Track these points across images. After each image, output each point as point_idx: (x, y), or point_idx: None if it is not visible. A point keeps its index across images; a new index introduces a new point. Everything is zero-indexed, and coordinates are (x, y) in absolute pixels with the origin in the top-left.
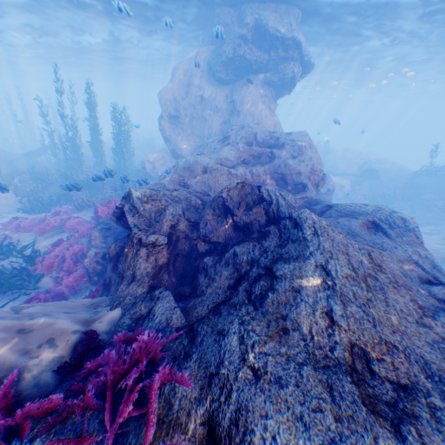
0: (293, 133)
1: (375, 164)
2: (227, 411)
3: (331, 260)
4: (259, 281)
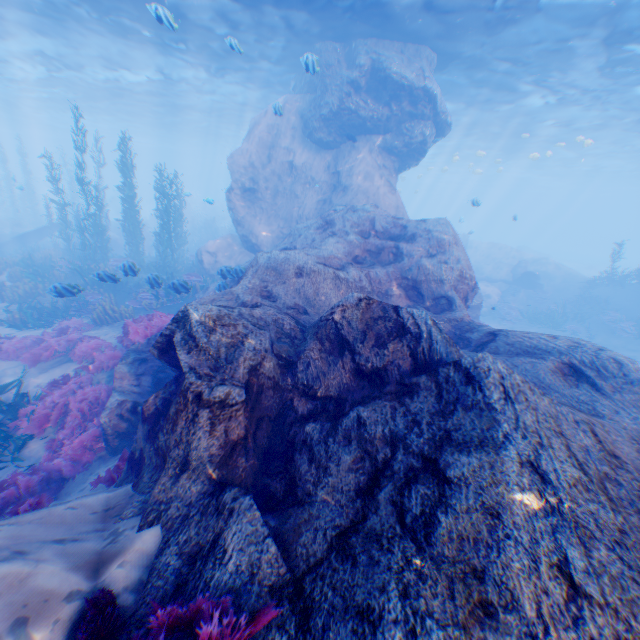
0: (428, 220)
1: (532, 266)
2: None
3: (542, 449)
4: (416, 486)
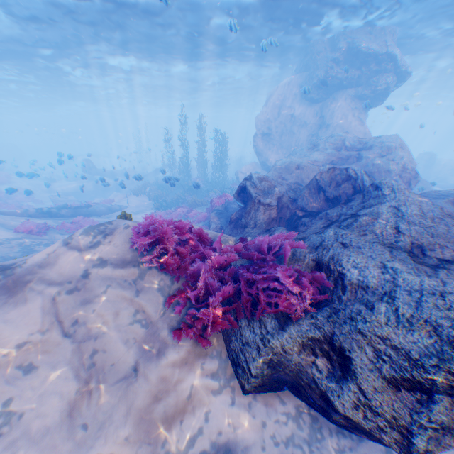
0: (383, 137)
1: None
2: (325, 254)
3: (402, 205)
4: (345, 219)
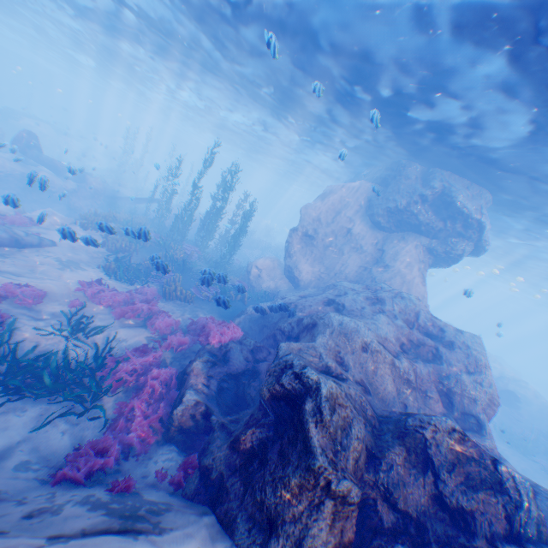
0: (463, 332)
1: (510, 382)
2: None
3: None
4: None
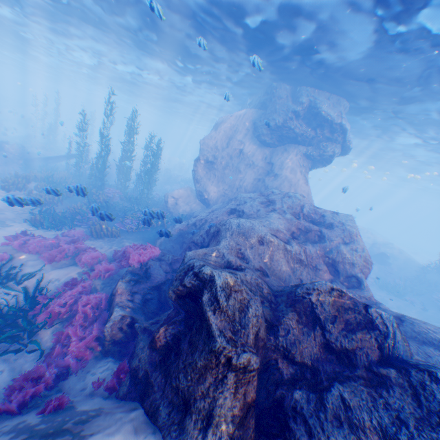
0: (339, 214)
1: (382, 246)
2: None
3: None
4: None
